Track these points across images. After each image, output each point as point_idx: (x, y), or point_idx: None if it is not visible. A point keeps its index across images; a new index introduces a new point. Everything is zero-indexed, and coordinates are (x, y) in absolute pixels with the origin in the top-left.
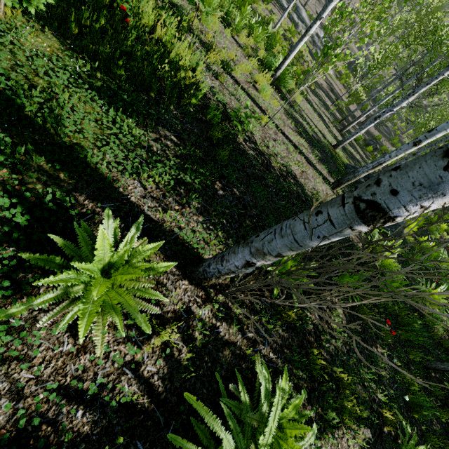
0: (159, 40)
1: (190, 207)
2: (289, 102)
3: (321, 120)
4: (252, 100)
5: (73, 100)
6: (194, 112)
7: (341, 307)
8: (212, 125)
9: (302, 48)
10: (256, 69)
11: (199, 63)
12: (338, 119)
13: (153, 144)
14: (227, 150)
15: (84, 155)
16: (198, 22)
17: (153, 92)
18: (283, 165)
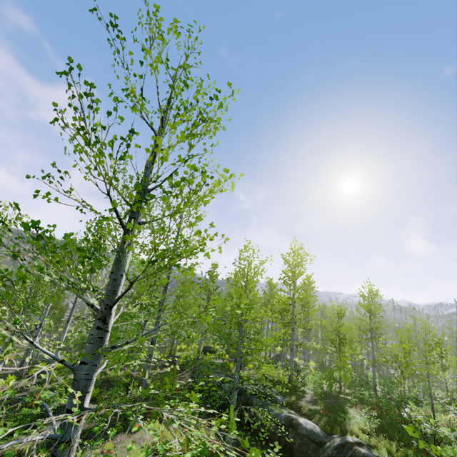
0: None
1: None
2: None
3: None
4: None
5: None
6: None
7: None
8: None
9: None
10: None
11: None
12: None
13: None
14: None
15: None
16: None
17: None
18: None
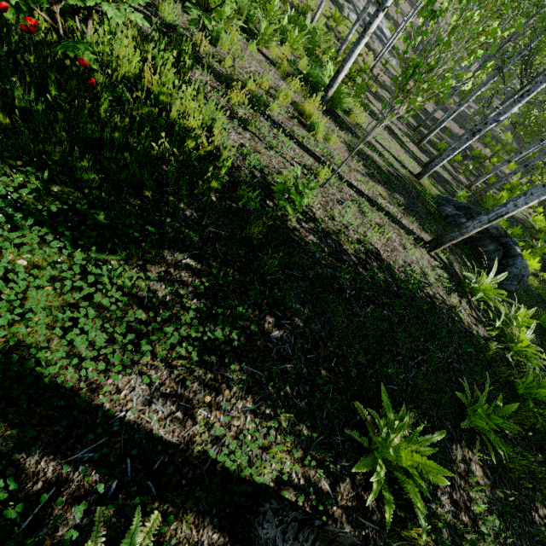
0: (151, 92)
1: (230, 386)
2: (349, 128)
3: (393, 137)
4: (301, 146)
5: (5, 259)
6: (218, 200)
7: (478, 464)
8: (247, 214)
9: (353, 38)
10: (299, 93)
11: (216, 118)
12: (412, 126)
13: (157, 286)
14: (276, 260)
15: (34, 361)
16: (208, 44)
17: (149, 191)
18: (358, 241)
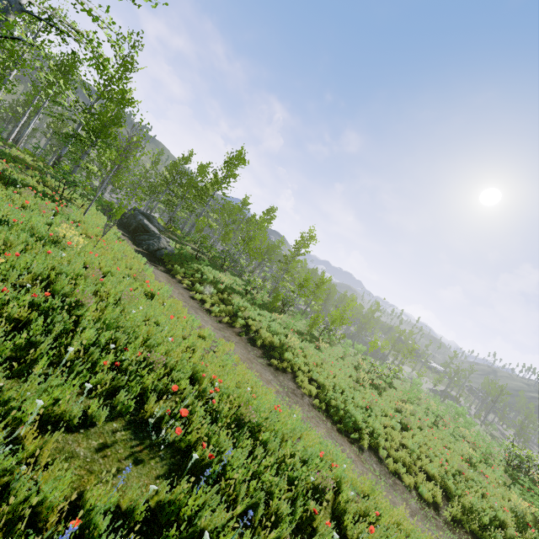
0: None
1: None
2: None
3: None
4: None
5: None
6: None
7: None
8: None
9: None
10: None
11: None
12: None
13: None
14: None
15: None
16: None
17: None
18: None
